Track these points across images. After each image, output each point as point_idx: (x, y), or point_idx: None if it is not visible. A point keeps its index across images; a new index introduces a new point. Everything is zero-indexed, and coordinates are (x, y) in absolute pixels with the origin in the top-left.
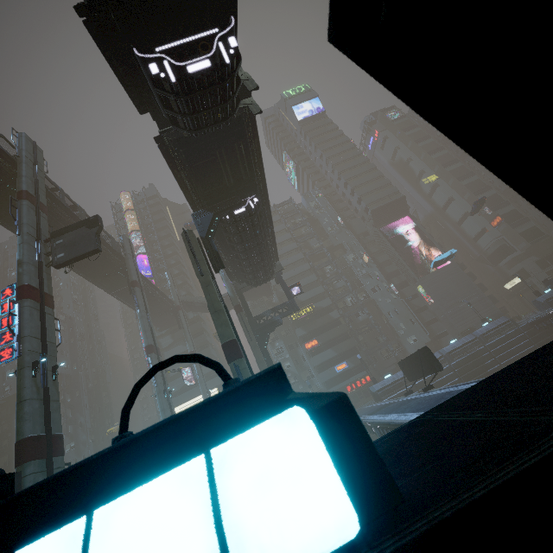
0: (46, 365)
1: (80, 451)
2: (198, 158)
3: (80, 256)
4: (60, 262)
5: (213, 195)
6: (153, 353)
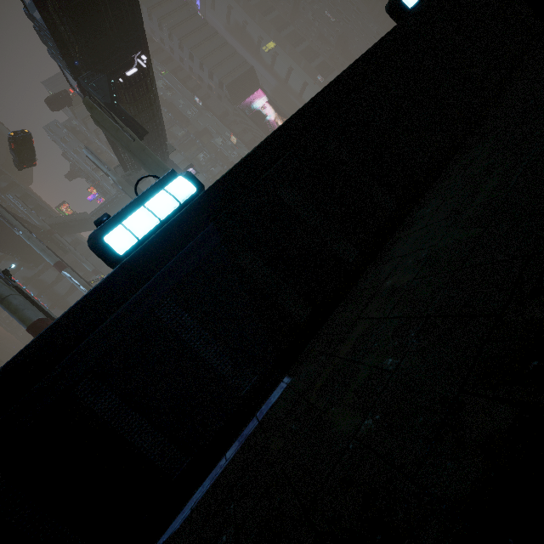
0: None
1: None
2: None
3: None
4: None
5: (98, 51)
6: (67, 268)
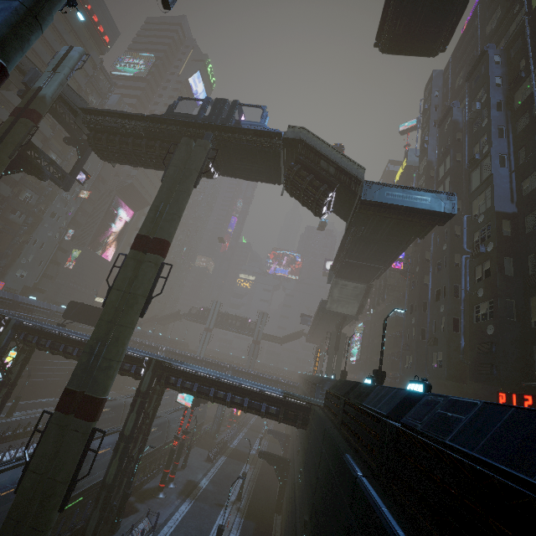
0: None
1: None
2: (262, 156)
3: None
4: None
5: (227, 151)
6: None
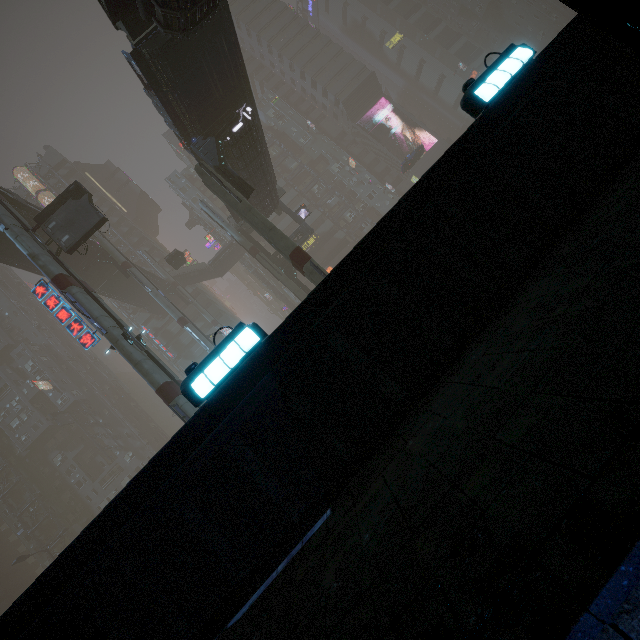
0: (132, 336)
1: (142, 455)
2: (184, 69)
3: (89, 231)
4: (70, 245)
5: (206, 115)
6: (189, 324)
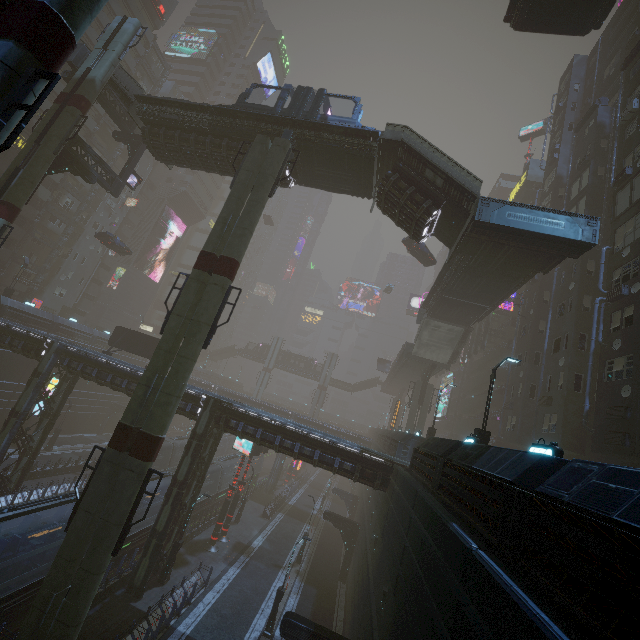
0: None
1: None
2: (351, 161)
3: None
4: None
5: (308, 154)
6: None
